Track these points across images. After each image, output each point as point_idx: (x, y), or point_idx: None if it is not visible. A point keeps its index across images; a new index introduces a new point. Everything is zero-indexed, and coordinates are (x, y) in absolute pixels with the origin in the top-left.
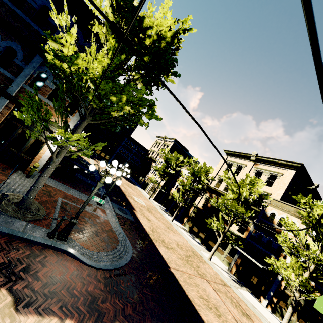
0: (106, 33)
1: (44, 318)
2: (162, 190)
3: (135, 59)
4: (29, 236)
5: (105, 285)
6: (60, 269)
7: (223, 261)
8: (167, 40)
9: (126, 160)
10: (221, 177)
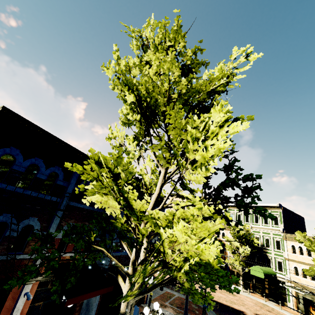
0: None
1: None
2: None
3: None
4: None
5: None
6: None
7: None
8: None
9: None
10: None
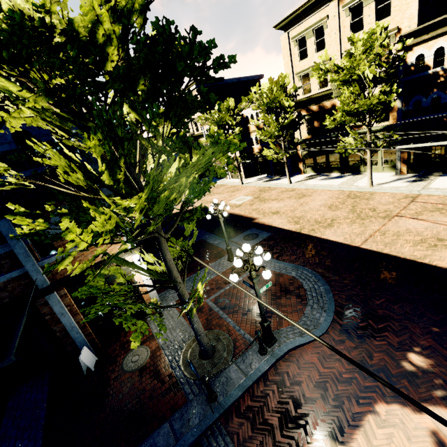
0: (38, 115)
1: (362, 425)
2: (246, 161)
3: (131, 110)
4: (256, 374)
5: (350, 339)
6: (310, 371)
7: (383, 170)
8: (137, 5)
9: None
10: (303, 73)
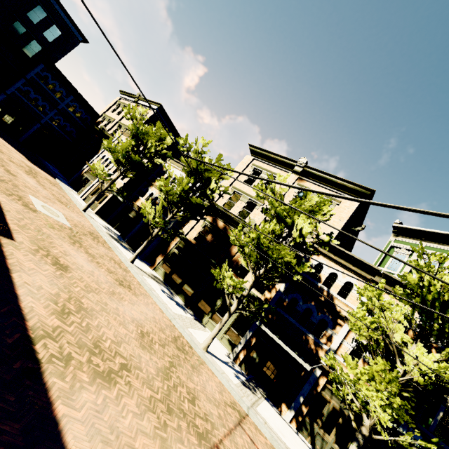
0: None
1: None
2: (119, 196)
3: None
4: None
5: None
6: None
7: (221, 339)
8: None
9: (38, 119)
10: (238, 191)
